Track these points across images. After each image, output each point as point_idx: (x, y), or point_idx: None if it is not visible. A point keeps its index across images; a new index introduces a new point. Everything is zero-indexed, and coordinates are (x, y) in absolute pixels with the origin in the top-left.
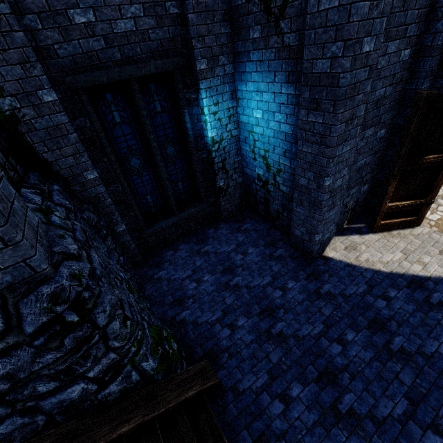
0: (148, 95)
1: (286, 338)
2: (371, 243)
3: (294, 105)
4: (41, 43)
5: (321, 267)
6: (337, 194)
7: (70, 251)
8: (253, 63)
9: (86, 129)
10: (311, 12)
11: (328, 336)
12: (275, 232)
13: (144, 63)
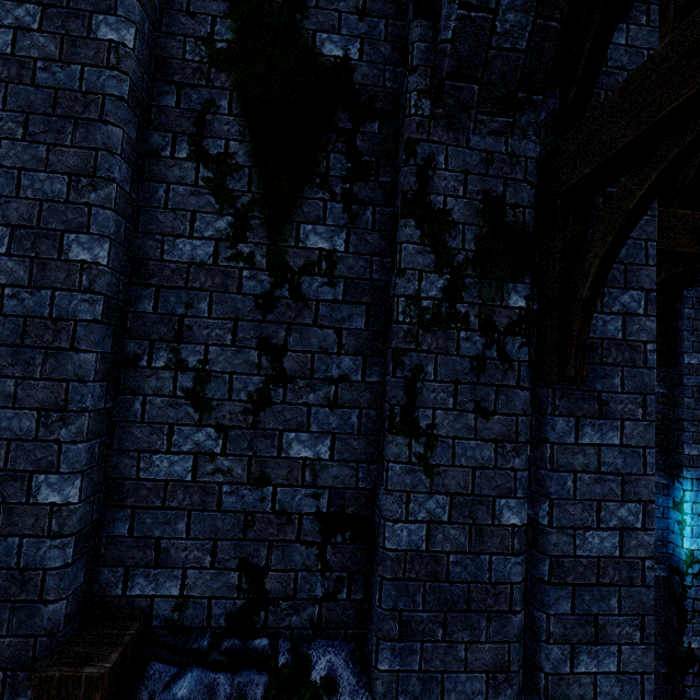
0: None
1: None
2: None
3: None
4: None
5: None
6: None
7: None
8: None
9: None
10: None
11: None
12: None
13: None
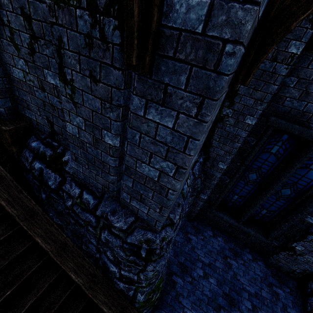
0: None
1: None
2: None
3: None
4: (281, 93)
5: None
6: None
7: (174, 220)
8: None
9: (248, 144)
10: None
11: None
12: None
13: None
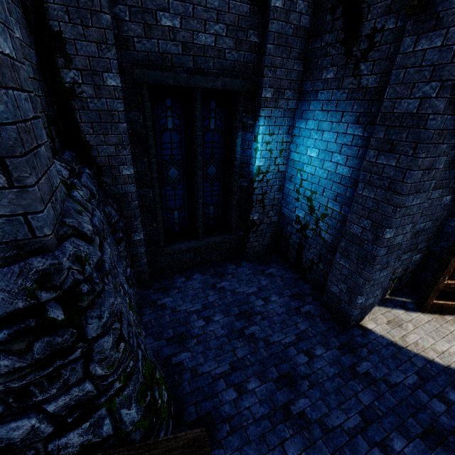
0: (206, 111)
1: (309, 423)
2: (420, 324)
3: (359, 147)
4: (123, 33)
5: (358, 338)
6: (393, 253)
7: (84, 230)
8: (320, 102)
9: (137, 125)
10: (404, 51)
11: (367, 435)
12: (304, 284)
13: (213, 77)
